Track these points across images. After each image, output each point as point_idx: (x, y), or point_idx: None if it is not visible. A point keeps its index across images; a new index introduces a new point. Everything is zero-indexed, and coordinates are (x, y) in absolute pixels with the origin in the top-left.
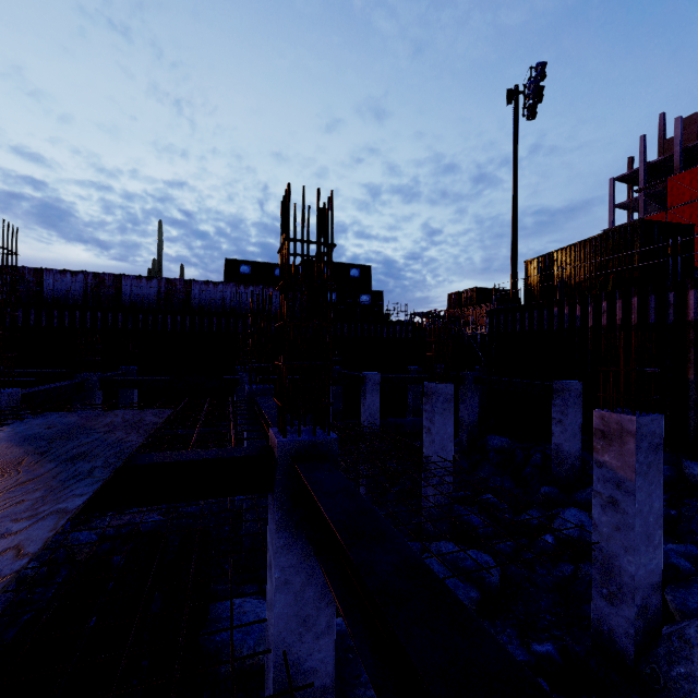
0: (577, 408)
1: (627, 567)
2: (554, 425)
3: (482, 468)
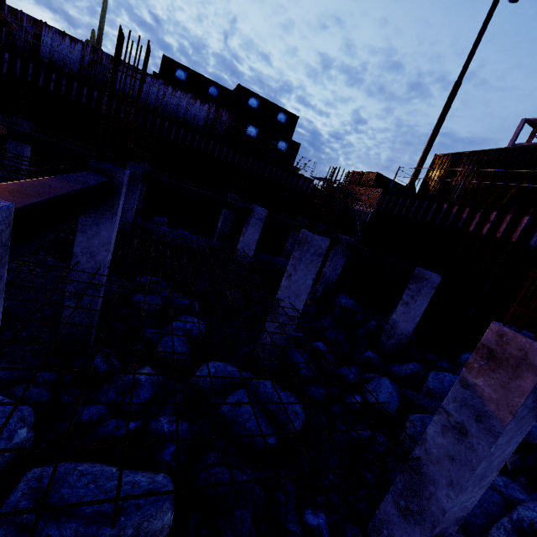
0: (426, 297)
1: (442, 500)
2: (400, 305)
3: (325, 318)
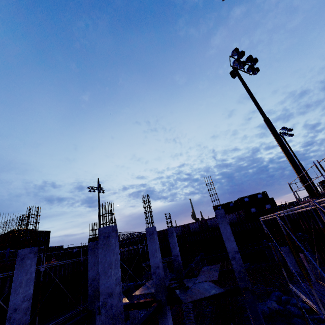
0: None
1: None
2: None
3: None
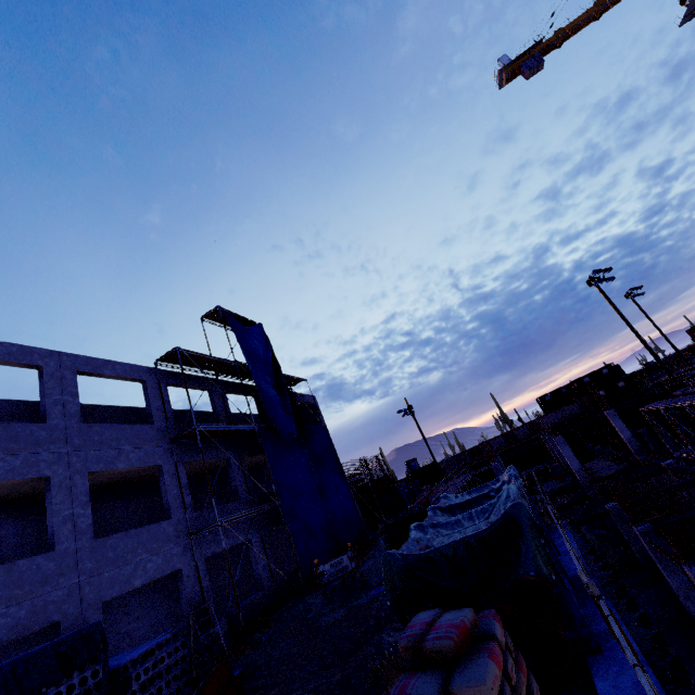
0: None
1: None
2: None
3: None
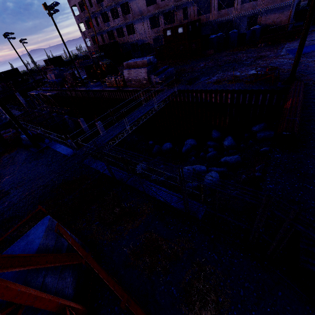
0: None
1: None
2: None
3: None
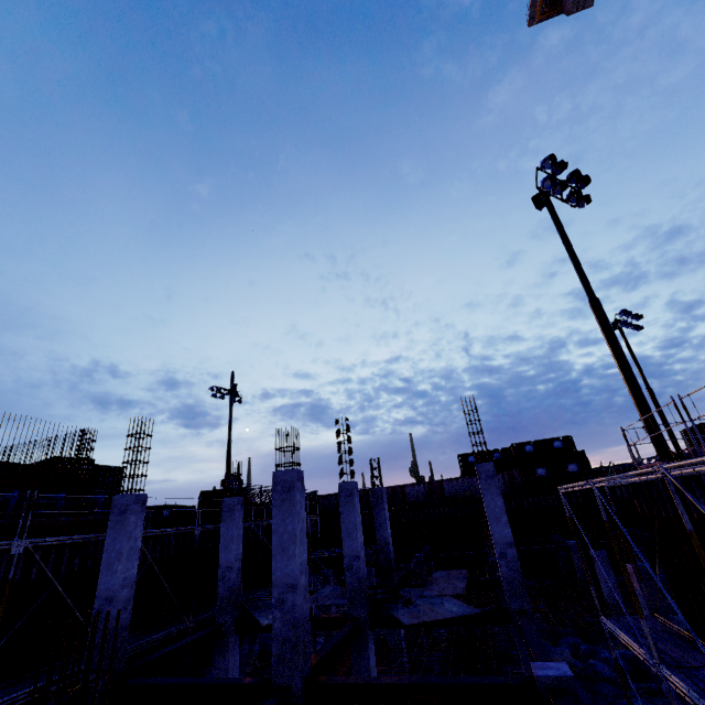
0: None
1: None
2: None
3: None
